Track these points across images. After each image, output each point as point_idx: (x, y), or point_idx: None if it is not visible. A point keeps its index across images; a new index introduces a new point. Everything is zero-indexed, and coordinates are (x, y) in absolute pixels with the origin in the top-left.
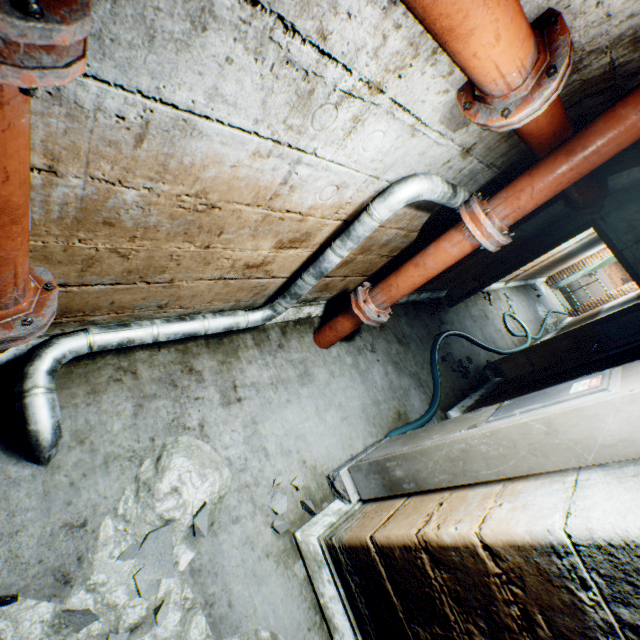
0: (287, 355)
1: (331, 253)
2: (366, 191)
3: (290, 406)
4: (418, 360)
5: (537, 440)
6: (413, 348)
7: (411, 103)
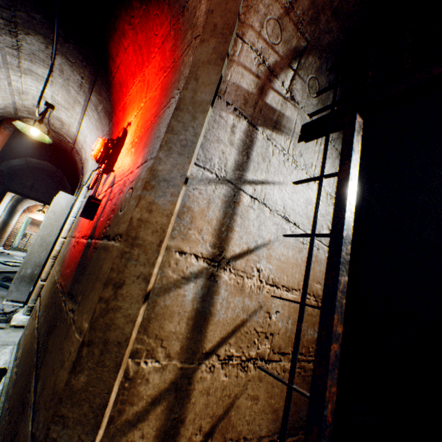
0: None
1: None
2: None
3: None
4: None
5: (55, 218)
6: None
7: None
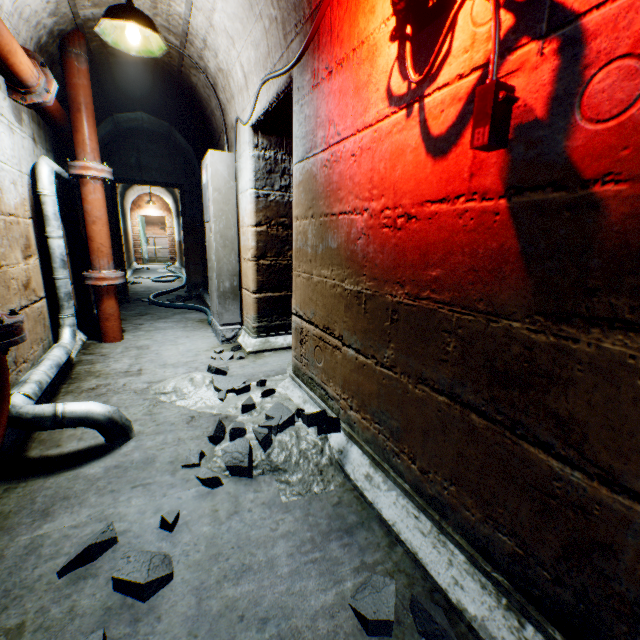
0: (115, 353)
1: (54, 240)
2: (25, 186)
3: (162, 353)
4: (165, 312)
5: (222, 199)
6: (153, 312)
7: (1, 110)
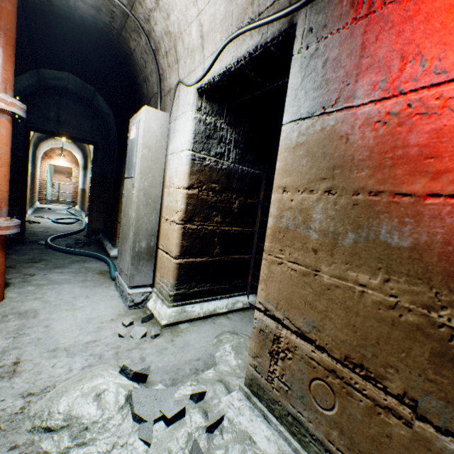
0: None
1: None
2: None
3: (54, 325)
4: (62, 258)
5: (151, 157)
6: (49, 258)
7: None
